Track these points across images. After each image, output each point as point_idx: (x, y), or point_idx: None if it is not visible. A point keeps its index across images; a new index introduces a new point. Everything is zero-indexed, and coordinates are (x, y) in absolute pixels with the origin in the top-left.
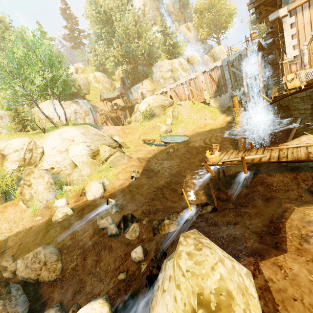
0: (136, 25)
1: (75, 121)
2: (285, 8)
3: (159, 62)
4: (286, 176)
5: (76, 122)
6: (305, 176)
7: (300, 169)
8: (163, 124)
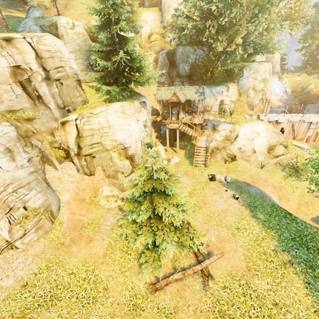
0: None
1: None
2: None
3: (257, 65)
4: None
5: None
6: None
7: None
8: None
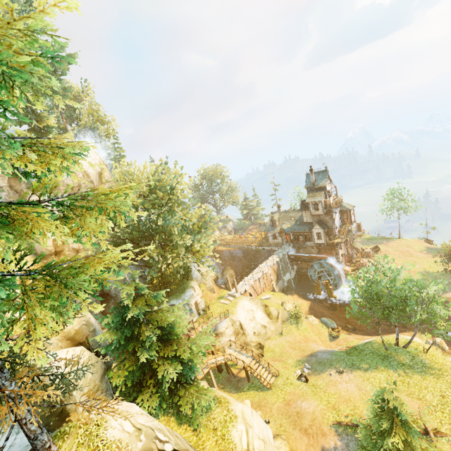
0: None
1: None
2: (342, 247)
3: None
4: None
5: None
6: None
7: None
8: (311, 318)
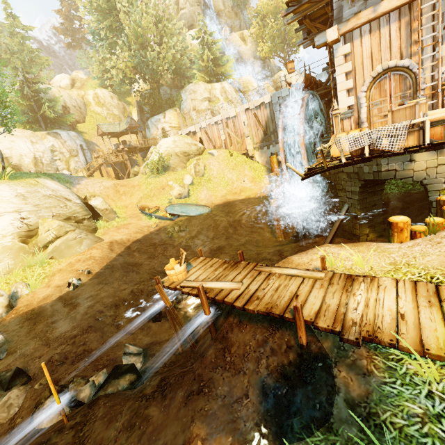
0: (159, 23)
1: (51, 164)
2: (335, 28)
3: (191, 86)
4: (256, 334)
5: (52, 166)
6: (280, 341)
7: (282, 322)
8: (176, 185)
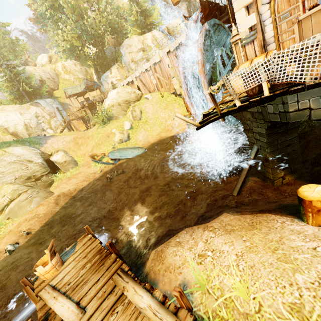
0: None
1: (37, 127)
2: None
3: (127, 41)
4: None
5: (39, 128)
6: None
7: None
8: (117, 132)
